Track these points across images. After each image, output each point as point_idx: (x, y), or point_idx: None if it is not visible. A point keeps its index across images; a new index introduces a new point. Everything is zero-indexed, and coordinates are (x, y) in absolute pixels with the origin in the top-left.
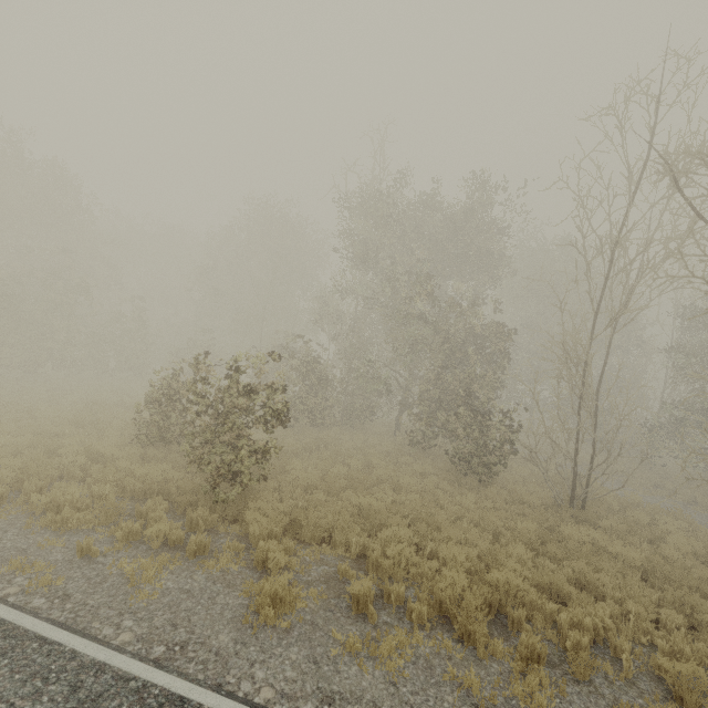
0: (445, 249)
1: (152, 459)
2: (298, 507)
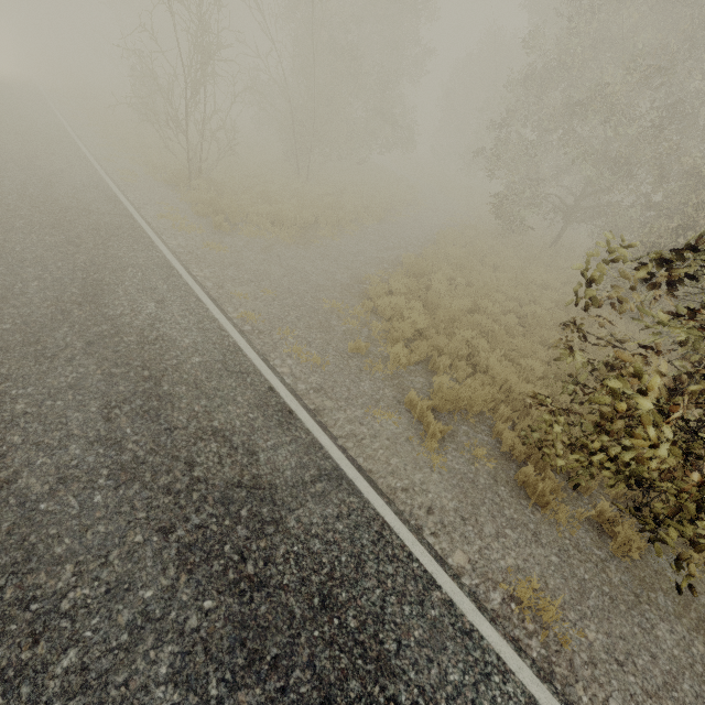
0: None
1: None
2: None
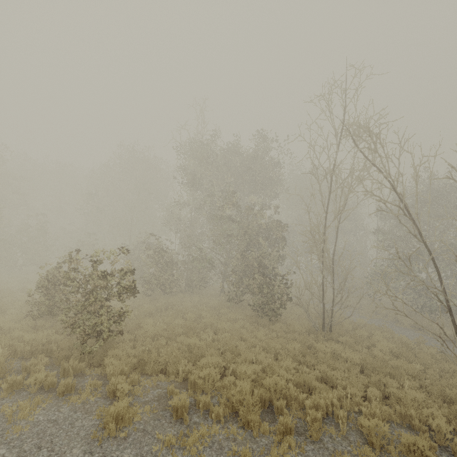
0: (244, 176)
1: (42, 328)
2: (147, 350)
